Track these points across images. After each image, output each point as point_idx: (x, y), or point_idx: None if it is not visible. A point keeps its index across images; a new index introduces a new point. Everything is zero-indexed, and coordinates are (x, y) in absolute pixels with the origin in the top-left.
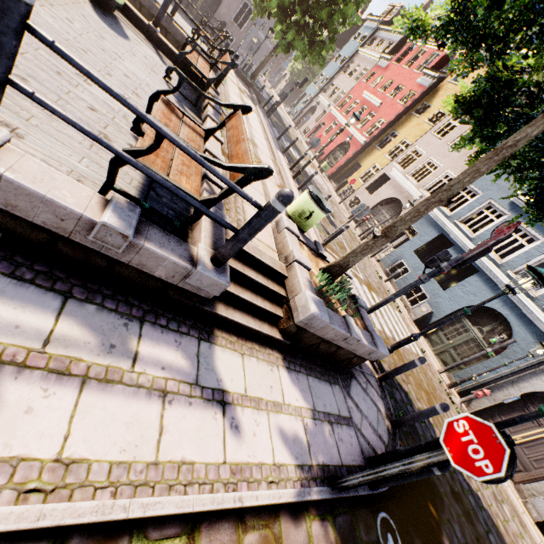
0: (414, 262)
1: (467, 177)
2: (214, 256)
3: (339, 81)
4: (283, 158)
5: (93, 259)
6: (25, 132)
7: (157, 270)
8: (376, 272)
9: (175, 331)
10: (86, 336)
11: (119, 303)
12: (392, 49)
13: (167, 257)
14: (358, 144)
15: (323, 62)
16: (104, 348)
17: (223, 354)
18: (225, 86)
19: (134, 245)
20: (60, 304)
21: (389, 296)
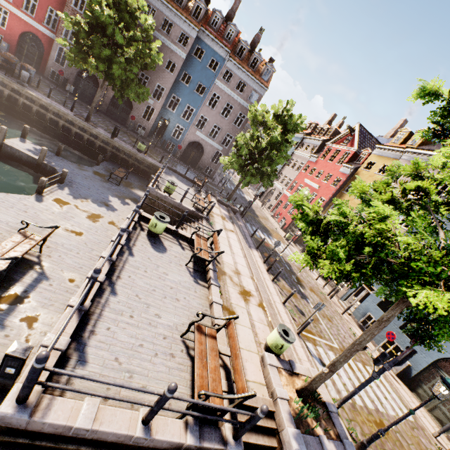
0: (379, 315)
1: (367, 336)
2: (234, 435)
3: (286, 171)
4: (257, 254)
5: None
6: (149, 385)
7: None
8: (350, 329)
9: None
10: None
11: None
12: (317, 150)
13: (213, 447)
14: None
15: (272, 184)
16: None
17: None
18: (214, 227)
19: (199, 446)
20: None
21: (354, 388)
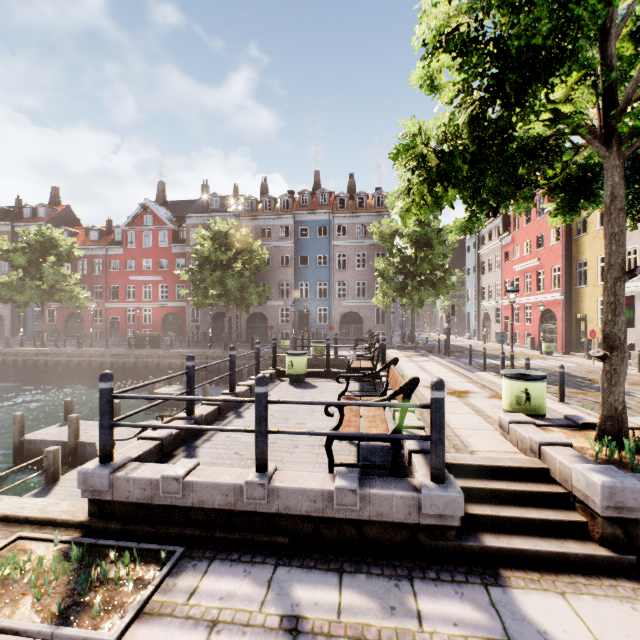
0: None
1: (610, 246)
2: (430, 474)
3: (485, 281)
4: (487, 374)
5: (346, 531)
6: (282, 467)
7: (393, 514)
8: None
9: (449, 581)
10: (366, 602)
11: (382, 567)
12: (502, 229)
13: (392, 493)
14: (556, 302)
15: (453, 286)
16: (386, 611)
17: (529, 598)
18: None
19: (364, 496)
20: (338, 579)
21: None
